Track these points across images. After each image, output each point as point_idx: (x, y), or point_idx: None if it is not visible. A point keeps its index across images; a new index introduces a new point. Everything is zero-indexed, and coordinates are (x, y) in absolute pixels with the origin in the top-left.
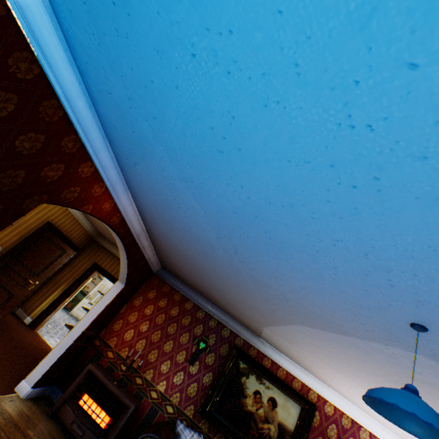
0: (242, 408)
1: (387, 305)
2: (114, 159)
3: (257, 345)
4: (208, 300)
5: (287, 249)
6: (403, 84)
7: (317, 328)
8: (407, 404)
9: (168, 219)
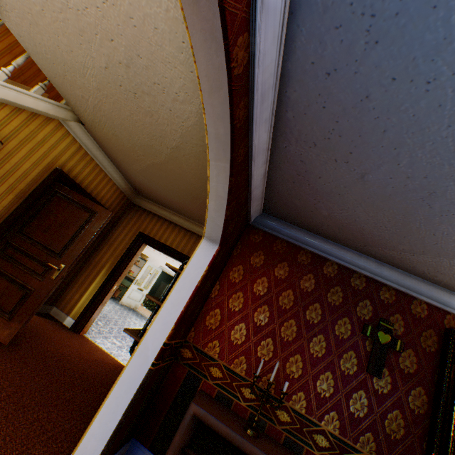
0: None
1: None
2: None
3: None
4: (368, 256)
5: None
6: None
7: None
8: None
9: None
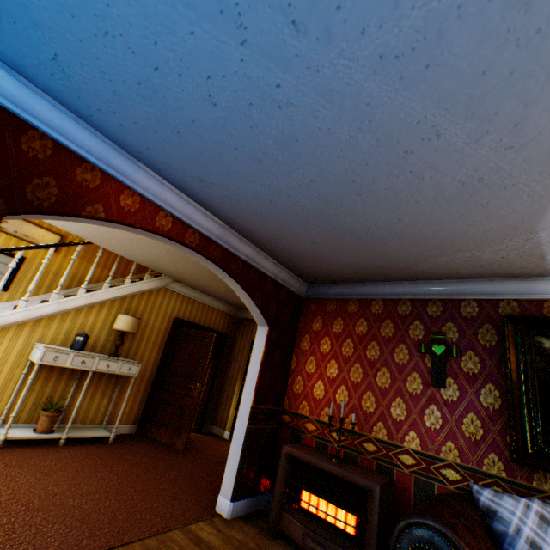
0: None
1: None
2: (61, 108)
3: None
4: (401, 281)
5: None
6: None
7: None
8: None
9: (197, 145)
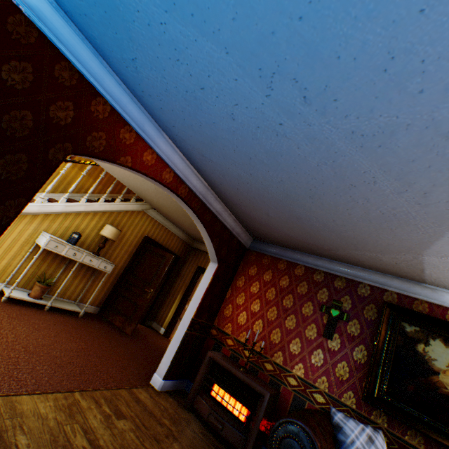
0: (436, 391)
1: None
2: (123, 86)
3: (424, 296)
4: (322, 257)
5: None
6: None
7: None
8: None
9: (210, 136)
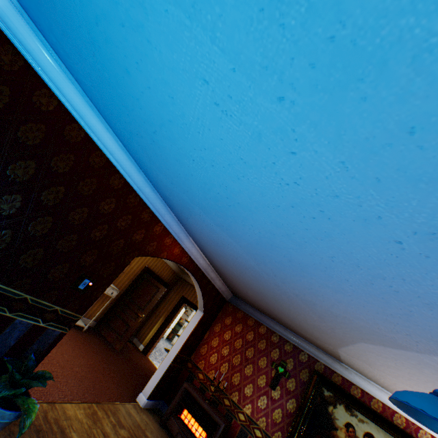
0: None
1: (409, 311)
2: (175, 217)
3: (340, 371)
4: (280, 324)
5: (305, 268)
6: (295, 161)
7: (378, 344)
8: (418, 402)
9: (220, 254)
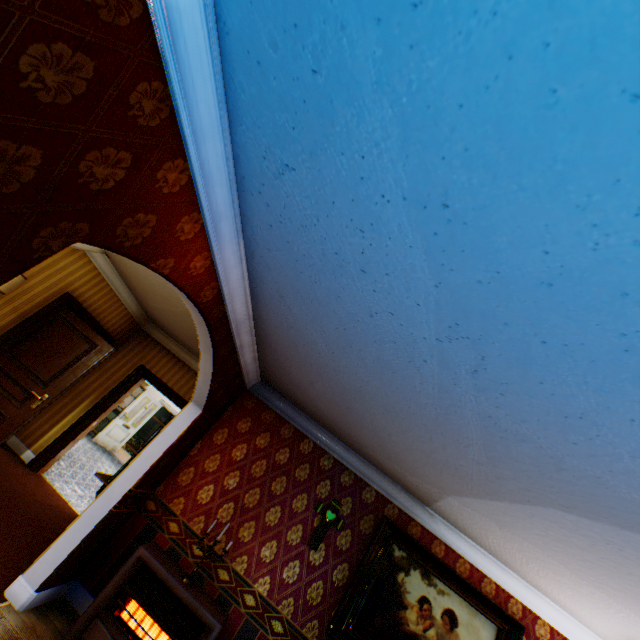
0: (400, 627)
1: None
2: (230, 161)
3: (422, 519)
4: (340, 440)
5: None
6: None
7: (608, 522)
8: None
9: (318, 297)
